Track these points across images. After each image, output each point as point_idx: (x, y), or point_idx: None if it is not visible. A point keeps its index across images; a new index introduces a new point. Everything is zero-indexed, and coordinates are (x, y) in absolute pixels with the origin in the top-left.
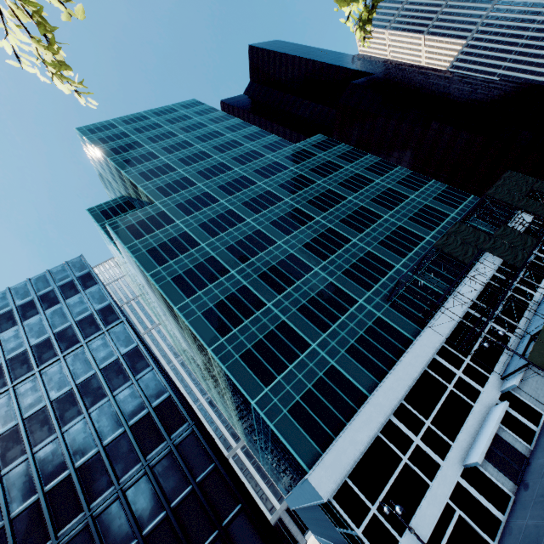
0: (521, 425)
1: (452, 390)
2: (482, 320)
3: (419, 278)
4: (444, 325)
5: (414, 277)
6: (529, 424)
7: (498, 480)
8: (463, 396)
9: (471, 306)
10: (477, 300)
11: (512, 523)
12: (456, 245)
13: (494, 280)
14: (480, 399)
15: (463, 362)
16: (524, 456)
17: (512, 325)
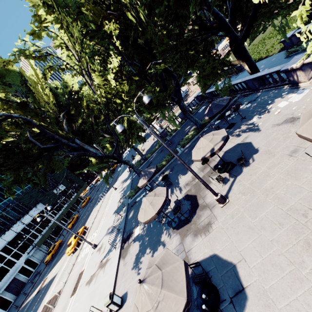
0: (29, 271)
1: (2, 266)
2: (30, 230)
3: (5, 213)
4: (9, 236)
5: (2, 213)
6: (32, 269)
7: (10, 297)
8: (7, 267)
9: (27, 225)
10: (31, 221)
11: (8, 311)
12: (27, 198)
13: (42, 212)
14: (15, 265)
15: (13, 251)
16: (25, 283)
17: (41, 231)
